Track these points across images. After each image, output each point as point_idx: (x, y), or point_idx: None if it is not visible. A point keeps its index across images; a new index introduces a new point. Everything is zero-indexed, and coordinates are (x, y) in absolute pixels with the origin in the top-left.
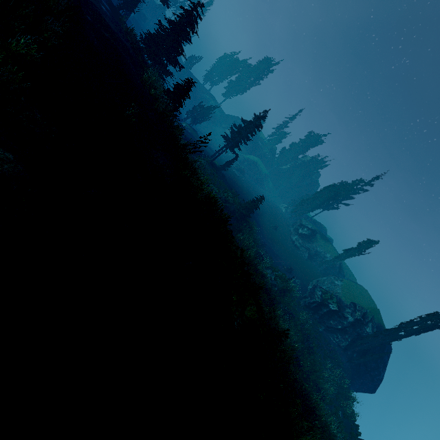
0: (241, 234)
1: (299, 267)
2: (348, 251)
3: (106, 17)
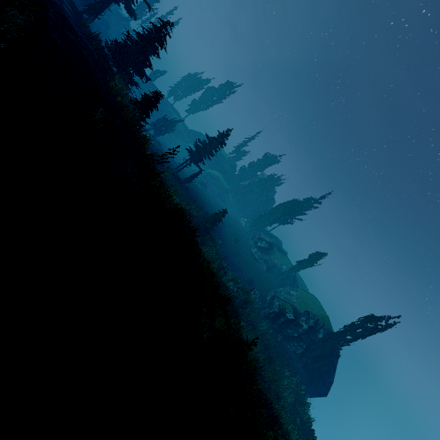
0: (205, 246)
1: (258, 278)
2: (302, 262)
3: (69, 18)
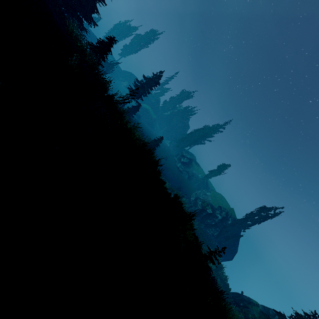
0: None
1: (183, 185)
2: (213, 172)
3: None
